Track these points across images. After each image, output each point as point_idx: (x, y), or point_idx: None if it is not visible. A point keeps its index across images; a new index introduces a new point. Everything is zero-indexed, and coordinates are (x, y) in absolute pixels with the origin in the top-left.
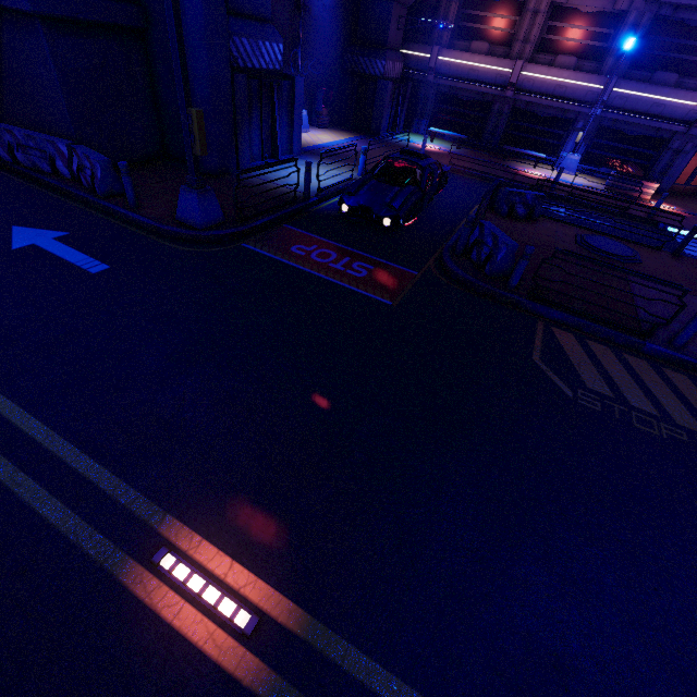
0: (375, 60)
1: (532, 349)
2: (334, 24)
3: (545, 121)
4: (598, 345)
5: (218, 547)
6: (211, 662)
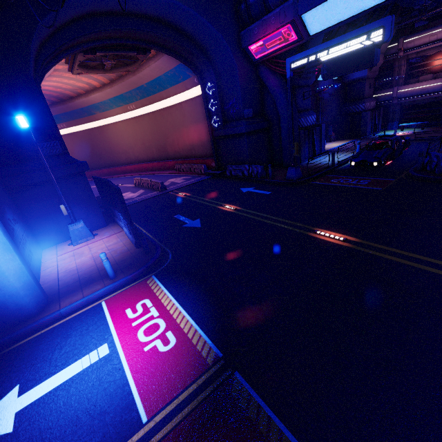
0: (358, 105)
1: None
2: (334, 99)
3: None
4: None
5: (330, 231)
6: (336, 243)
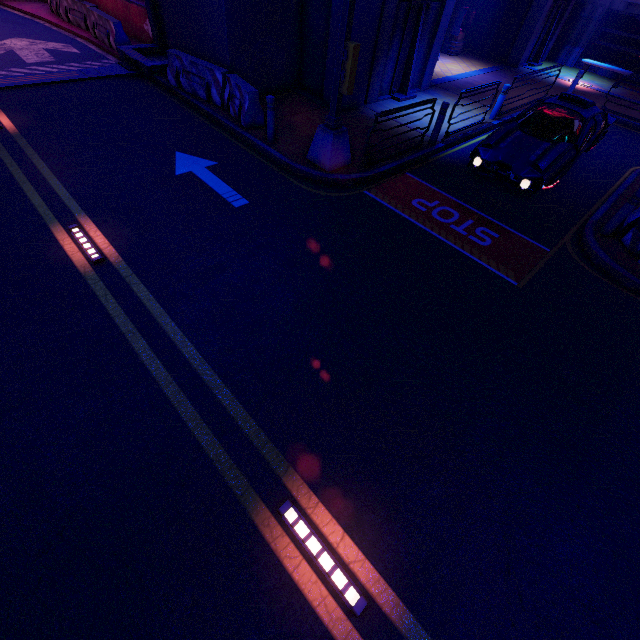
0: None
1: None
2: None
3: None
4: None
5: (332, 514)
6: (323, 626)
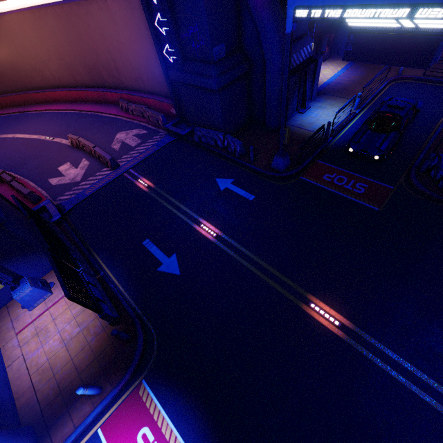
0: None
1: None
2: None
3: None
4: None
5: (324, 304)
6: (330, 330)
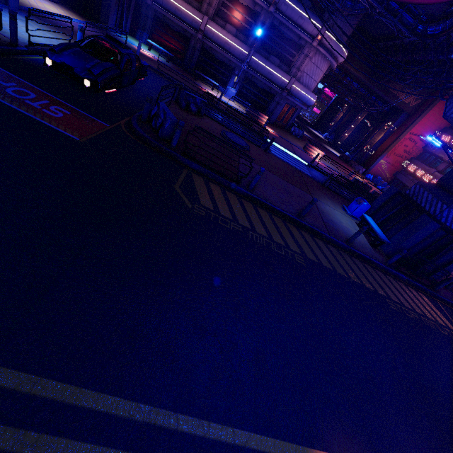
0: None
1: (176, 182)
2: None
3: (220, 63)
4: (214, 185)
5: None
6: None
